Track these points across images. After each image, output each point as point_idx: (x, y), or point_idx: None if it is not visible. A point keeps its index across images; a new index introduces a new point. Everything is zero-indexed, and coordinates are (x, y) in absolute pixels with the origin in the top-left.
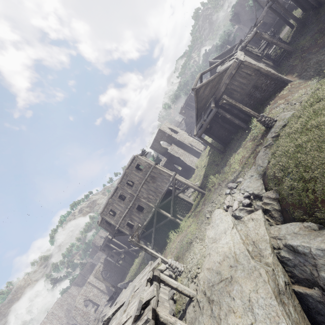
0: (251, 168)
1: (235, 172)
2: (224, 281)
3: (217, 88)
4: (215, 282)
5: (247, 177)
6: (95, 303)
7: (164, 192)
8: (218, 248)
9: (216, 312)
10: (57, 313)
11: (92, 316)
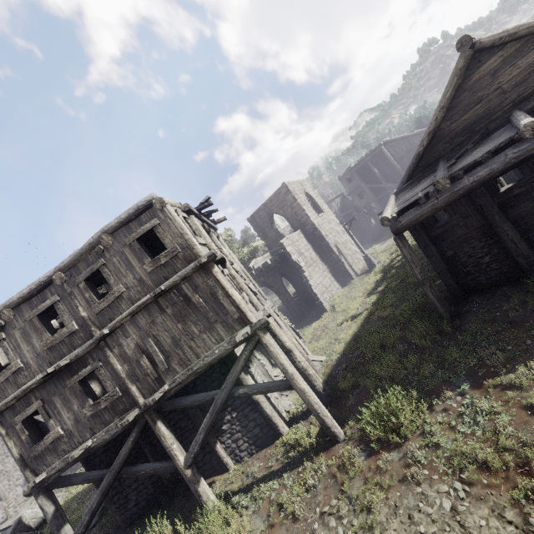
0: None
1: None
2: None
3: None
4: None
5: None
6: None
7: (198, 367)
8: None
9: None
10: None
11: None
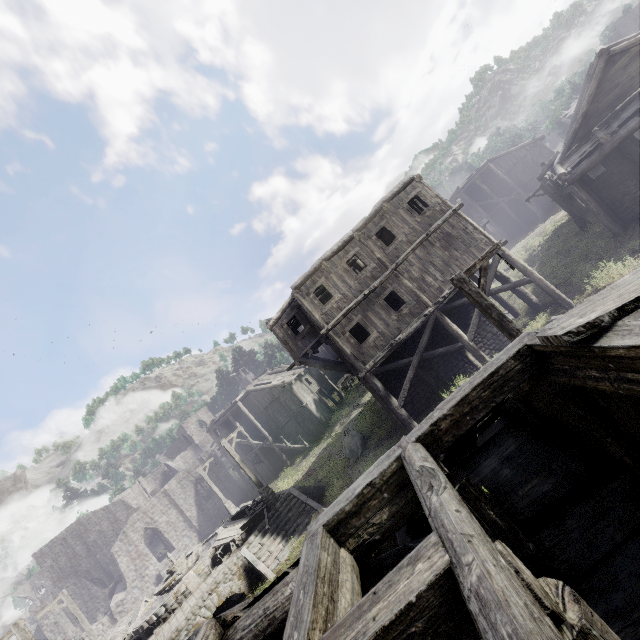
0: None
1: None
2: None
3: None
4: None
5: None
6: (165, 542)
7: None
8: None
9: None
10: (74, 543)
11: (153, 567)
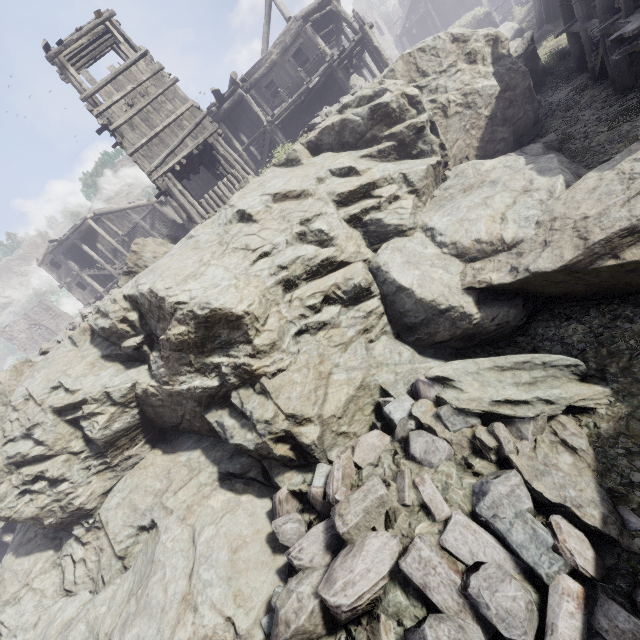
0: None
1: None
2: None
3: None
4: None
5: None
6: None
7: None
8: None
9: None
10: None
11: None
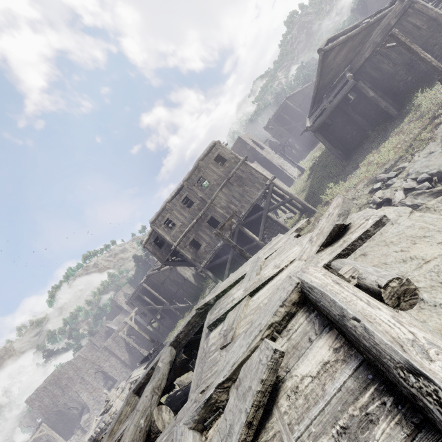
0: (427, 146)
1: (387, 163)
2: (437, 258)
3: (357, 52)
4: (403, 272)
5: (420, 158)
6: (111, 378)
7: (253, 202)
8: (385, 240)
9: (437, 298)
10: (52, 388)
11: (105, 395)
